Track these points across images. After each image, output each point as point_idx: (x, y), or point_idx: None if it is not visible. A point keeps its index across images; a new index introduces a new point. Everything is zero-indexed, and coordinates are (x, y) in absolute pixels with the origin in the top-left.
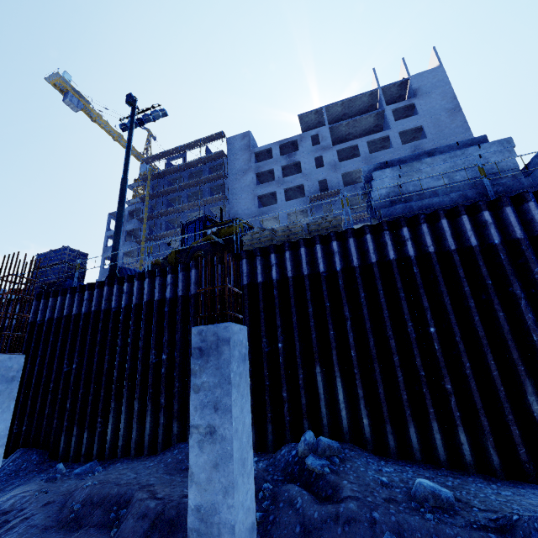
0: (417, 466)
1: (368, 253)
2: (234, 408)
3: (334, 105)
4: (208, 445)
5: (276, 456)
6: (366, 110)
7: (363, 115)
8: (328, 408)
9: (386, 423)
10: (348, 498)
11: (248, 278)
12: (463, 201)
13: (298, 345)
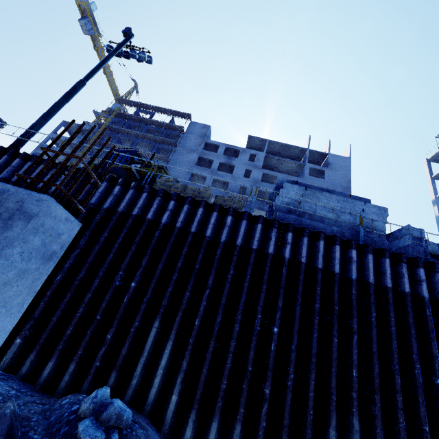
0: None
1: (253, 239)
2: None
3: (276, 143)
4: None
5: (55, 404)
6: (293, 158)
7: (291, 160)
8: (144, 369)
9: (193, 407)
10: None
11: (139, 210)
12: (340, 236)
13: (151, 291)
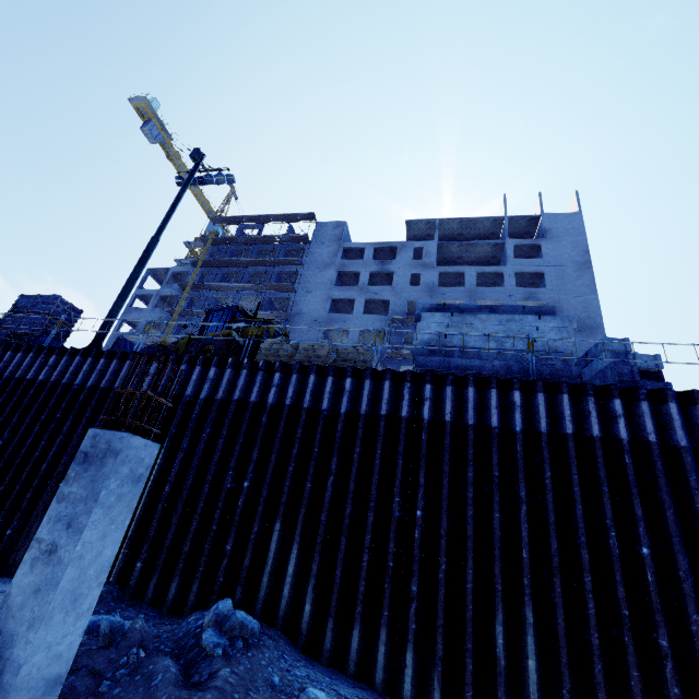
0: (343, 680)
1: (381, 402)
2: (89, 530)
3: (451, 221)
4: (41, 566)
5: (182, 623)
6: (486, 236)
7: (480, 241)
8: (272, 579)
9: (330, 615)
10: (213, 687)
11: (241, 393)
12: (505, 372)
13: (267, 489)
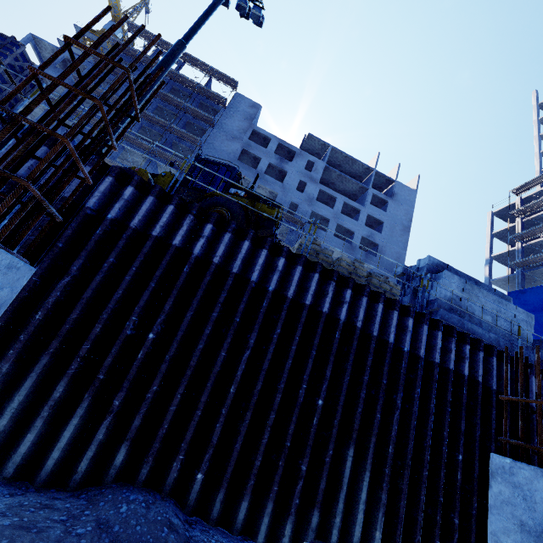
0: None
1: (434, 350)
2: None
3: (339, 152)
4: None
5: None
6: (354, 176)
7: (353, 179)
8: (344, 504)
9: (396, 542)
10: None
11: (312, 299)
12: (496, 345)
13: (341, 412)
